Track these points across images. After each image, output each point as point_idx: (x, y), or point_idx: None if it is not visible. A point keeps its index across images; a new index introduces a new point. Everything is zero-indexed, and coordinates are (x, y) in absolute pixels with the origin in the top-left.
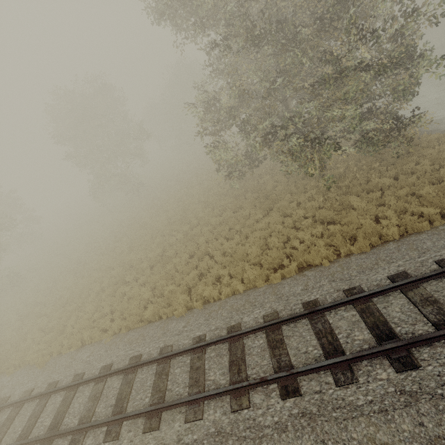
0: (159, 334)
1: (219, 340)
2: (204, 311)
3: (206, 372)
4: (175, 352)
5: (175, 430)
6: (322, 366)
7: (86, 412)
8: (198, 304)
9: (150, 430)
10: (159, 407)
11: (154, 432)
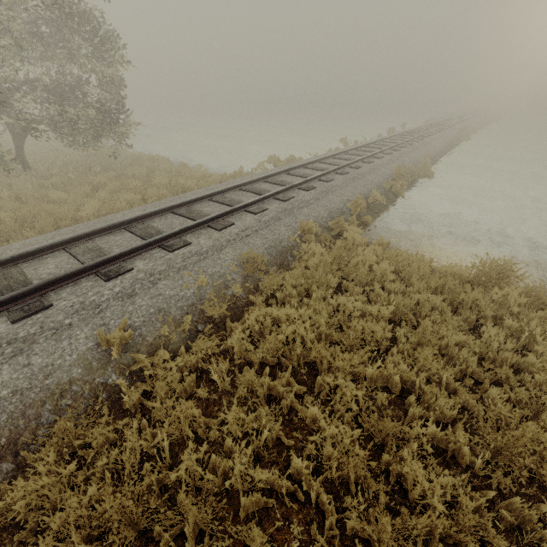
0: None
1: None
2: None
3: None
4: None
5: None
6: None
7: None
8: None
9: None
10: None
11: None
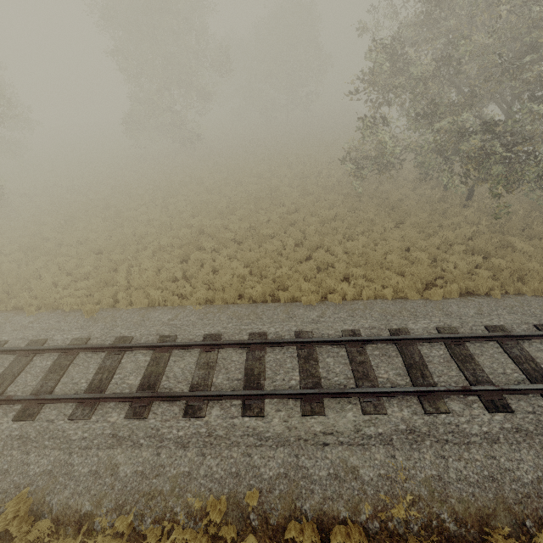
0: (282, 316)
1: (387, 339)
2: (344, 306)
3: (374, 369)
4: (326, 339)
5: (350, 419)
6: (537, 388)
7: (200, 380)
8: (336, 296)
9: (314, 414)
10: (325, 391)
11: (319, 417)
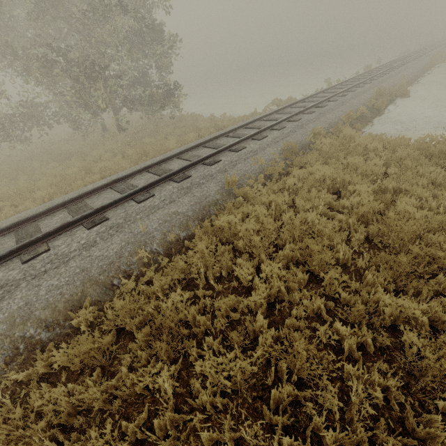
0: None
1: None
2: None
3: None
4: None
5: None
6: (124, 196)
7: None
8: None
9: None
10: None
11: None
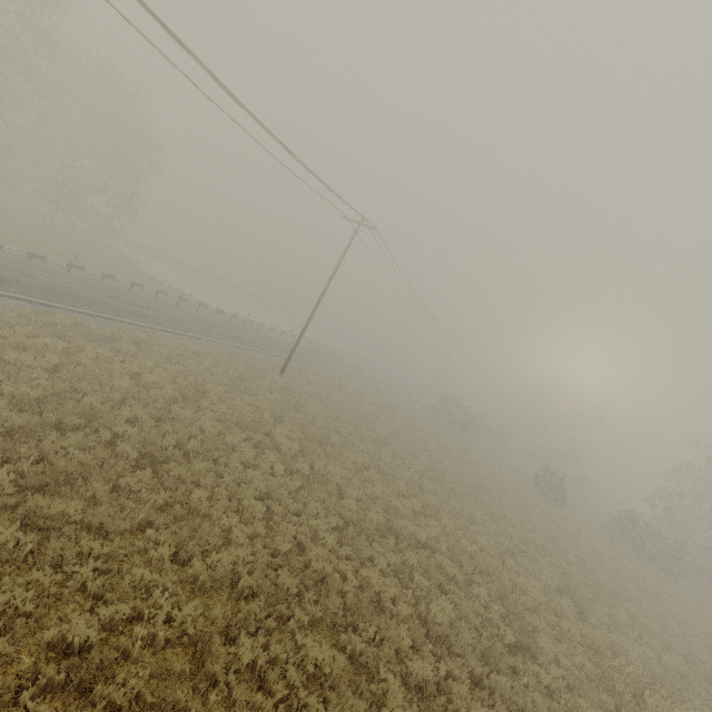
0: None
1: None
2: None
3: None
4: None
5: None
6: None
7: None
8: None
9: None
10: None
11: None
